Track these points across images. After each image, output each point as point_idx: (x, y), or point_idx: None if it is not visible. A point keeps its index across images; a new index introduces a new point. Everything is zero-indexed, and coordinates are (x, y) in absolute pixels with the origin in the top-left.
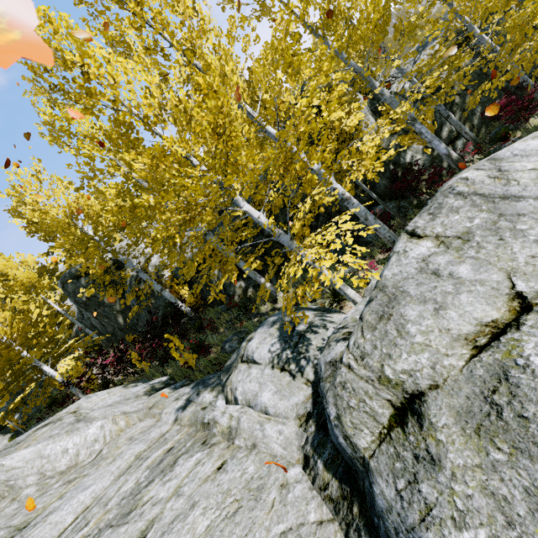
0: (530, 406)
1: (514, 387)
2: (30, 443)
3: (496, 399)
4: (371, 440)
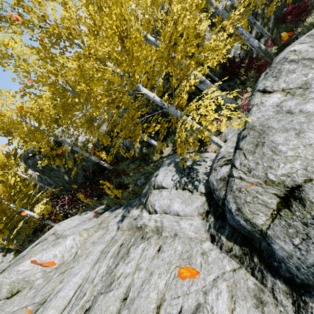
0: None
1: None
2: (31, 255)
3: None
4: (265, 219)
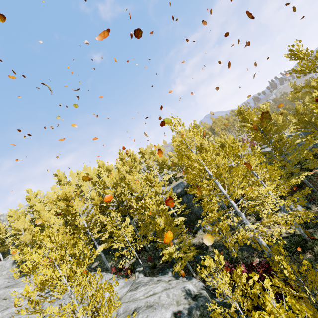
0: None
1: None
2: (18, 286)
3: None
4: None
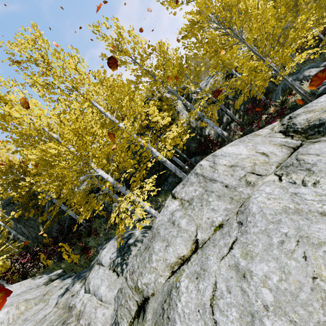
0: (172, 311)
1: (170, 300)
2: None
3: (164, 306)
4: (126, 325)
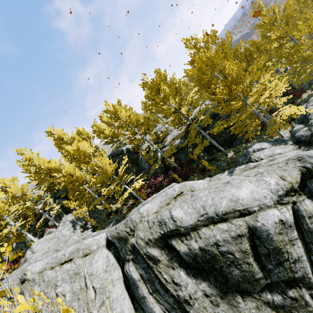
0: None
1: None
2: None
3: None
4: None
